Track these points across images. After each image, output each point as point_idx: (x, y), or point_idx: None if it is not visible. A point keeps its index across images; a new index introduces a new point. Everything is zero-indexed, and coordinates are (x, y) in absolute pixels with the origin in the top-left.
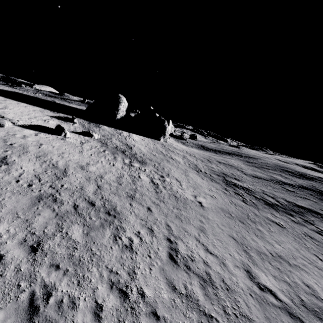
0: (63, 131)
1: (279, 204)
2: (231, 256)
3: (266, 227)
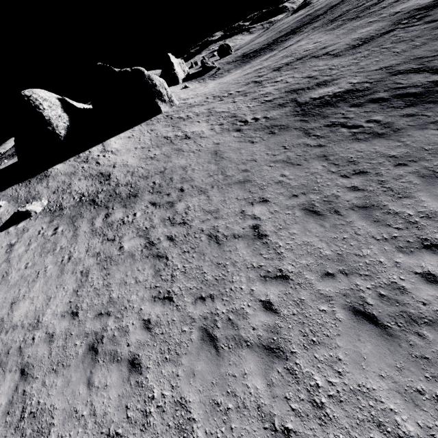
0: None
1: None
2: (387, 437)
3: None
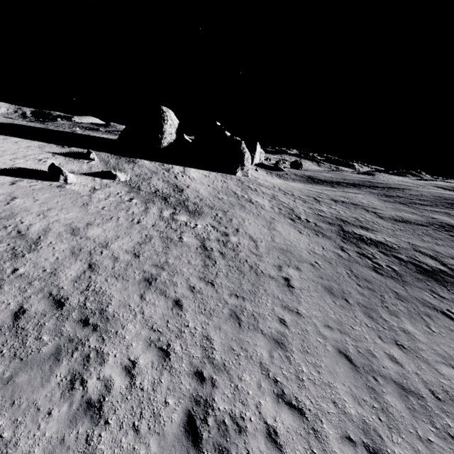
0: (61, 174)
1: (446, 269)
2: (337, 409)
3: (420, 323)
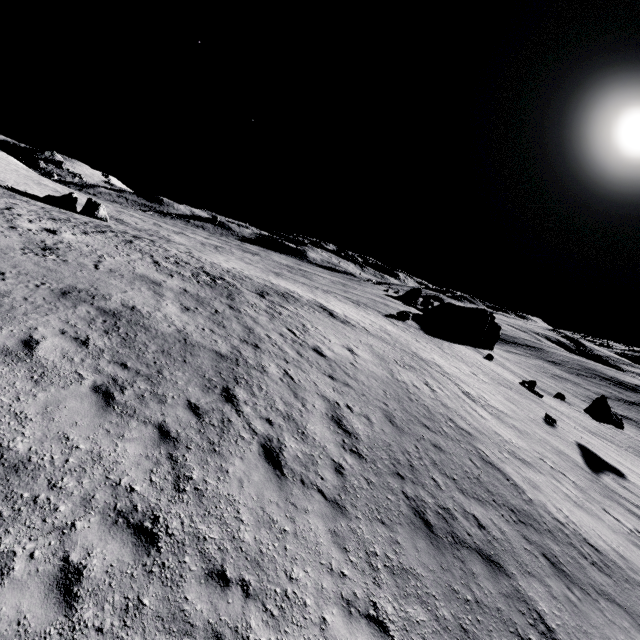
0: (535, 386)
1: None
2: None
3: None
